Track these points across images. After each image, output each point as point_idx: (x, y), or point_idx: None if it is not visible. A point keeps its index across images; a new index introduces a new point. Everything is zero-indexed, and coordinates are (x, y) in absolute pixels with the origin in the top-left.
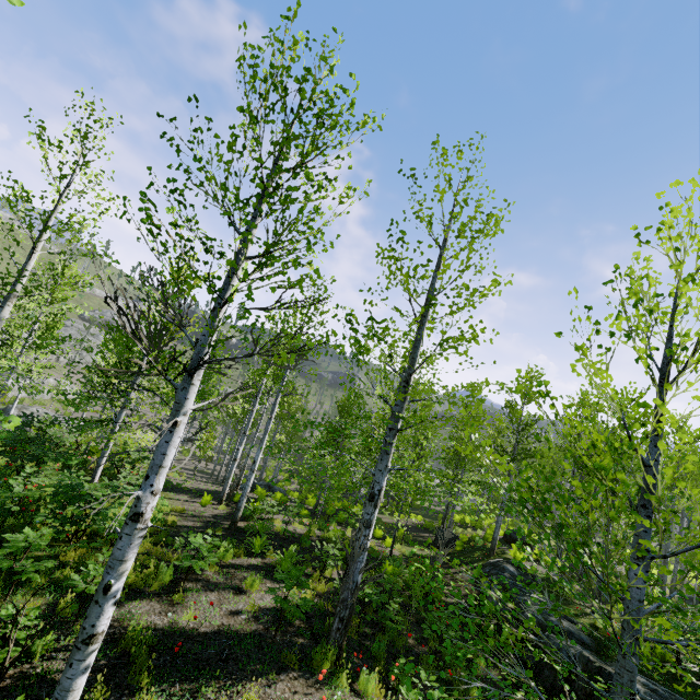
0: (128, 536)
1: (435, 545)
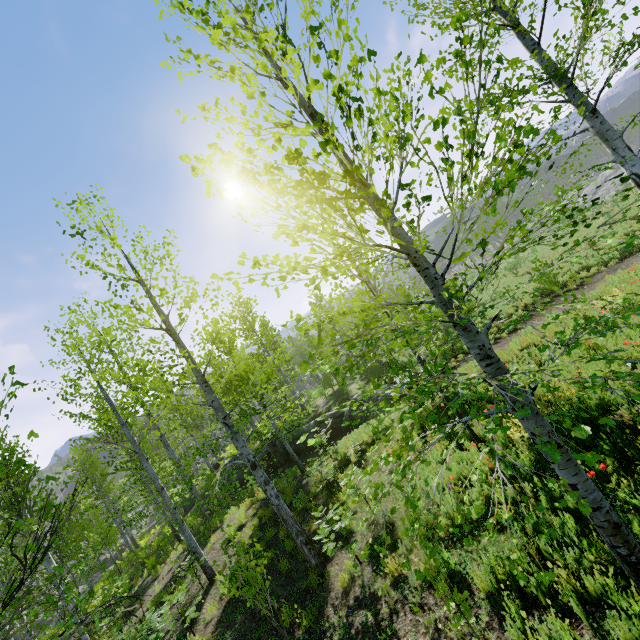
0: (166, 494)
1: (188, 510)
